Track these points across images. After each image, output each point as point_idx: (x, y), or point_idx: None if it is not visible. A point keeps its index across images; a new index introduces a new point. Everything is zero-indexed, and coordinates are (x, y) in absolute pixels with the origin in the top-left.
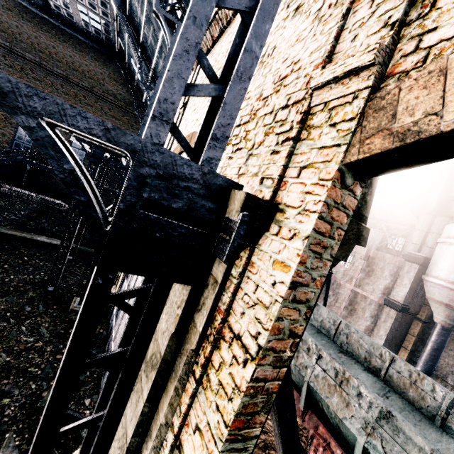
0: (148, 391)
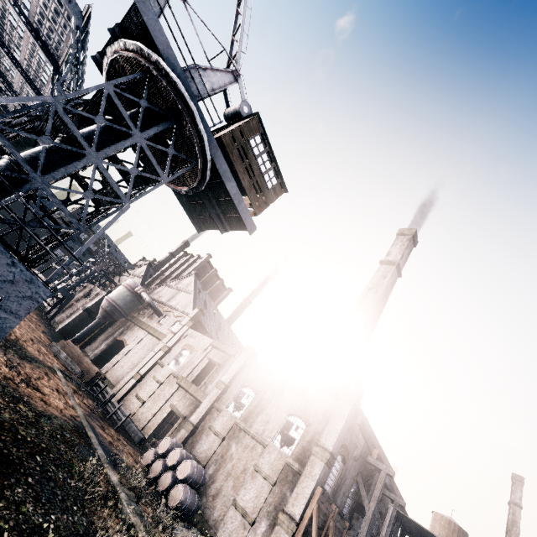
0: None
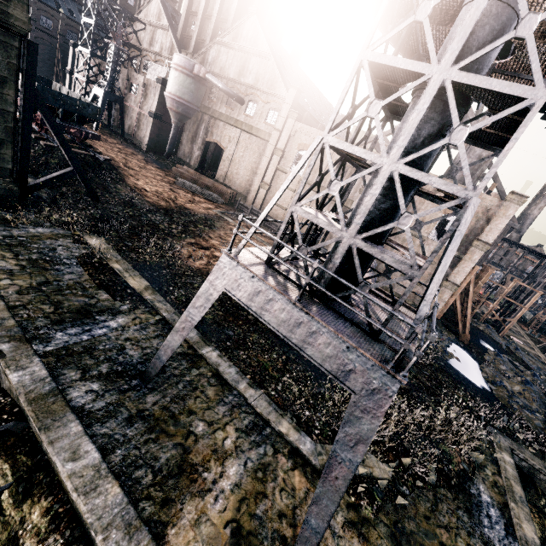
0: None
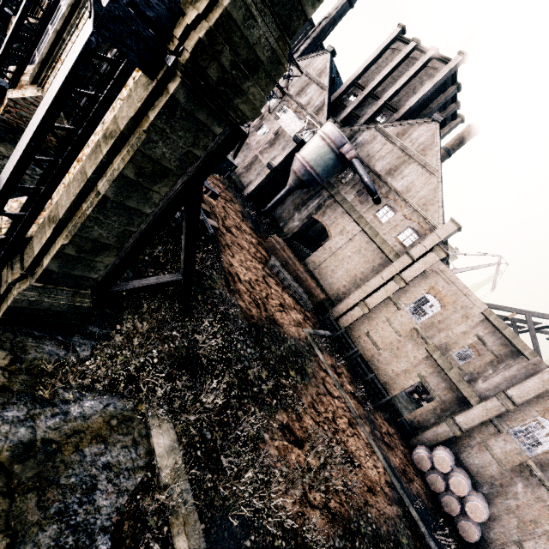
0: (68, 12)
